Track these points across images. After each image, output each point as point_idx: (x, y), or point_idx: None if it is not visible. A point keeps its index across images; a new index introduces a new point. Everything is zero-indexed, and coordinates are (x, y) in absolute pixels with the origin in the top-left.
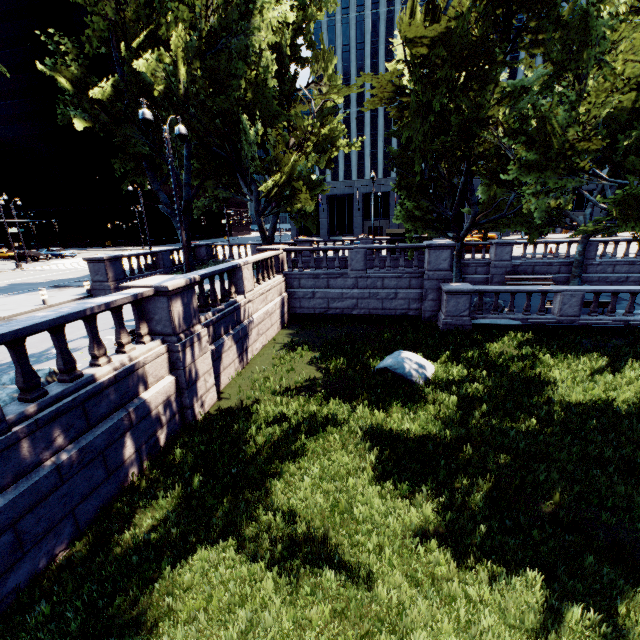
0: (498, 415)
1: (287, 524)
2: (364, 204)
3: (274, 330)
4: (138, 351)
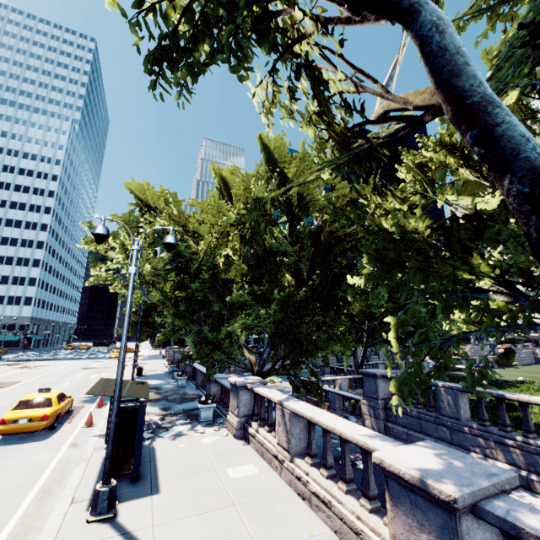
0: None
1: None
2: None
3: None
4: None
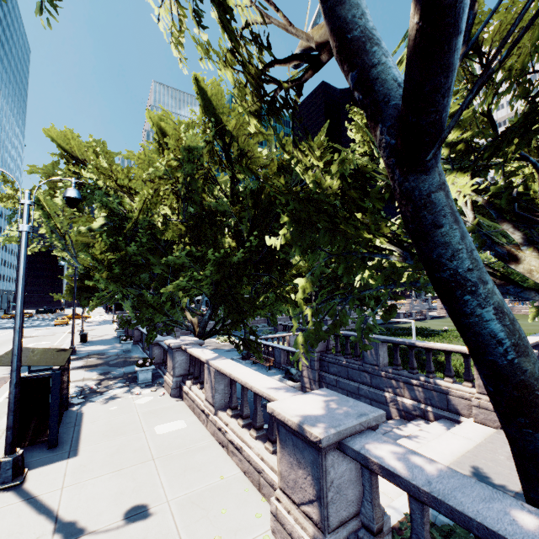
0: (403, 367)
1: None
2: None
3: None
4: None
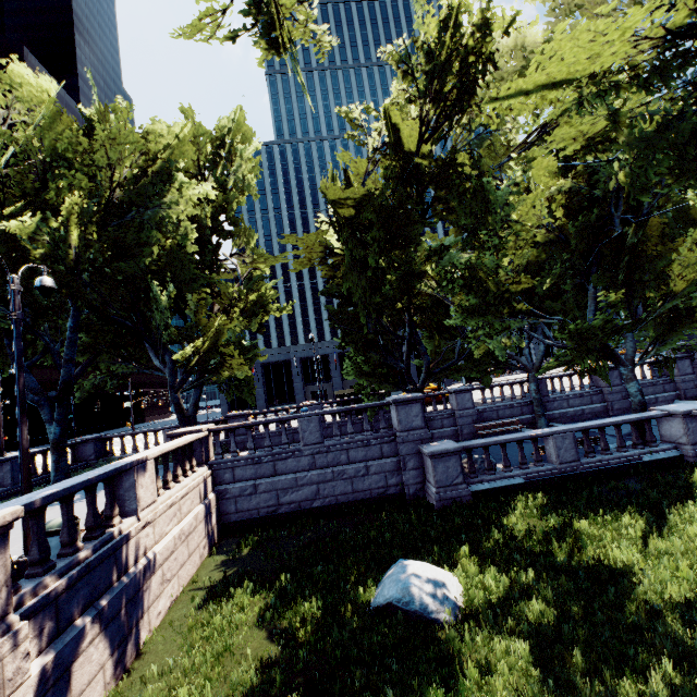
0: (609, 669)
1: None
2: (303, 369)
3: (194, 562)
4: None
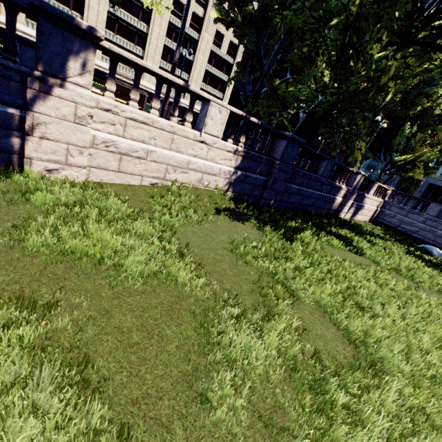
0: None
1: (368, 241)
2: None
3: (365, 219)
4: (342, 185)
